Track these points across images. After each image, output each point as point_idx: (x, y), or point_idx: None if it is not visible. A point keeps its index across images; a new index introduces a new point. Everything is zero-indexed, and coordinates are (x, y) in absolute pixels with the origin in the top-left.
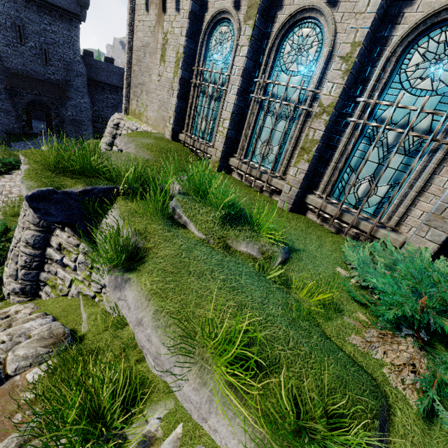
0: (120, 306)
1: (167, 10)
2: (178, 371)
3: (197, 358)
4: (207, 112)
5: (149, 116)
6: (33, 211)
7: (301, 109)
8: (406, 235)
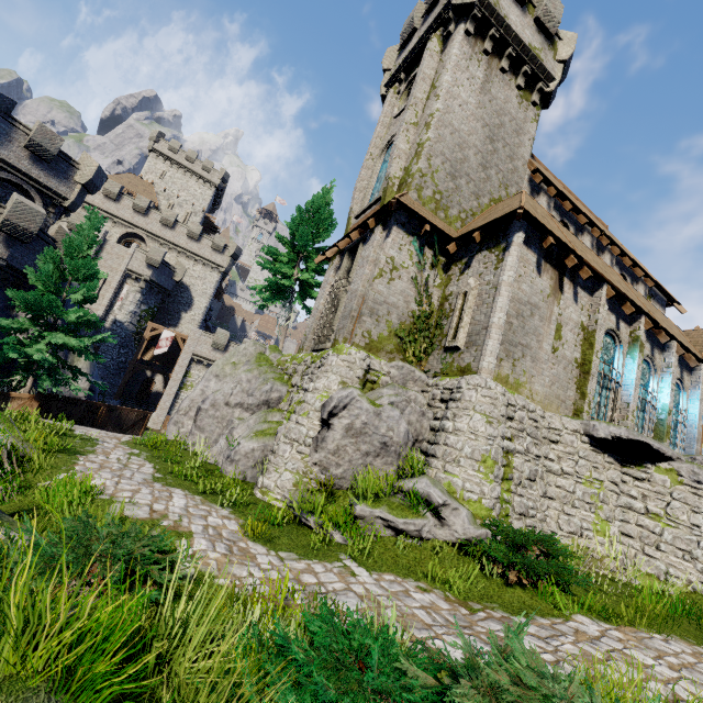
0: None
1: (565, 292)
2: None
3: None
4: (600, 398)
5: (536, 390)
6: None
7: (649, 407)
8: None
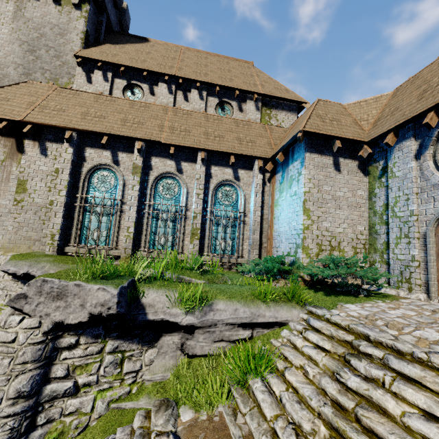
0: (218, 316)
1: (27, 152)
2: (261, 311)
3: (262, 303)
4: (98, 225)
5: None
6: (117, 306)
7: (180, 215)
8: (246, 258)
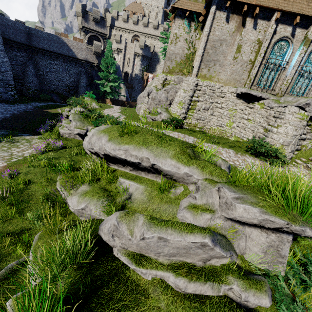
0: None
1: (246, 26)
2: None
3: None
4: (268, 76)
5: (221, 78)
6: None
7: None
8: None
